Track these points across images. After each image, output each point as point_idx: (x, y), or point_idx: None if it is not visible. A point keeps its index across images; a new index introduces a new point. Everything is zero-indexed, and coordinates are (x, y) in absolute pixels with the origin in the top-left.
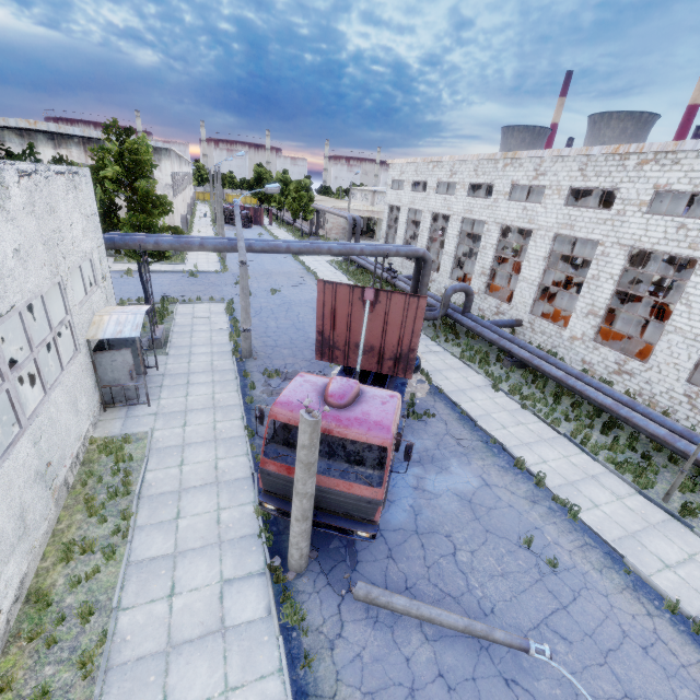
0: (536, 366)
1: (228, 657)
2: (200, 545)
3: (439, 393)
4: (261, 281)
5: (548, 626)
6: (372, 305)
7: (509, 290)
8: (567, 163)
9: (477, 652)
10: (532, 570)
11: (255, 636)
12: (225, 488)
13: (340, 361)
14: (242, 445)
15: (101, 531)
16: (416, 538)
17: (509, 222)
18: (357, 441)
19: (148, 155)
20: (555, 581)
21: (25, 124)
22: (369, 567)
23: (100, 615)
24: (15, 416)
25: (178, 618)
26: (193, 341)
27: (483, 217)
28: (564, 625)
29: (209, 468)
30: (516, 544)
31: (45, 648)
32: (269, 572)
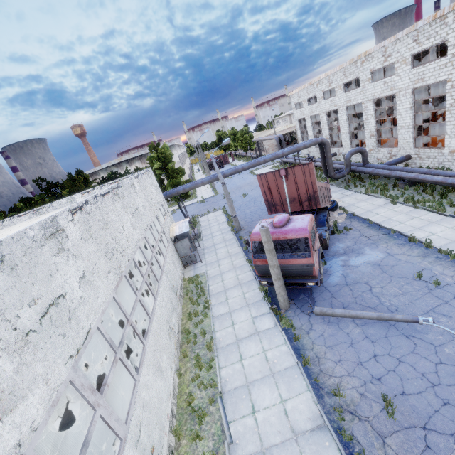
0: (421, 180)
1: (262, 341)
2: (239, 307)
3: (353, 216)
4: (236, 192)
5: (434, 311)
6: (286, 177)
7: (397, 138)
8: (403, 41)
9: (387, 327)
10: (423, 289)
11: (271, 333)
12: (244, 285)
13: (281, 211)
14: (247, 268)
15: (199, 309)
16: (346, 287)
17: (377, 96)
18: (297, 244)
19: (168, 152)
20: (439, 291)
21: (117, 161)
22: (321, 302)
23: (208, 334)
24: (159, 266)
25: (238, 331)
26: (211, 231)
27: (359, 100)
28: (446, 310)
29: (235, 279)
30: (412, 279)
31: (193, 345)
32: (272, 311)
